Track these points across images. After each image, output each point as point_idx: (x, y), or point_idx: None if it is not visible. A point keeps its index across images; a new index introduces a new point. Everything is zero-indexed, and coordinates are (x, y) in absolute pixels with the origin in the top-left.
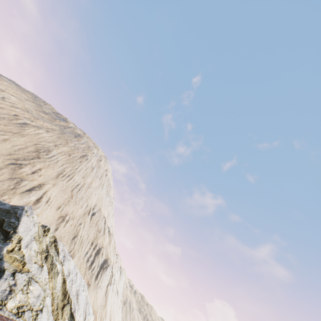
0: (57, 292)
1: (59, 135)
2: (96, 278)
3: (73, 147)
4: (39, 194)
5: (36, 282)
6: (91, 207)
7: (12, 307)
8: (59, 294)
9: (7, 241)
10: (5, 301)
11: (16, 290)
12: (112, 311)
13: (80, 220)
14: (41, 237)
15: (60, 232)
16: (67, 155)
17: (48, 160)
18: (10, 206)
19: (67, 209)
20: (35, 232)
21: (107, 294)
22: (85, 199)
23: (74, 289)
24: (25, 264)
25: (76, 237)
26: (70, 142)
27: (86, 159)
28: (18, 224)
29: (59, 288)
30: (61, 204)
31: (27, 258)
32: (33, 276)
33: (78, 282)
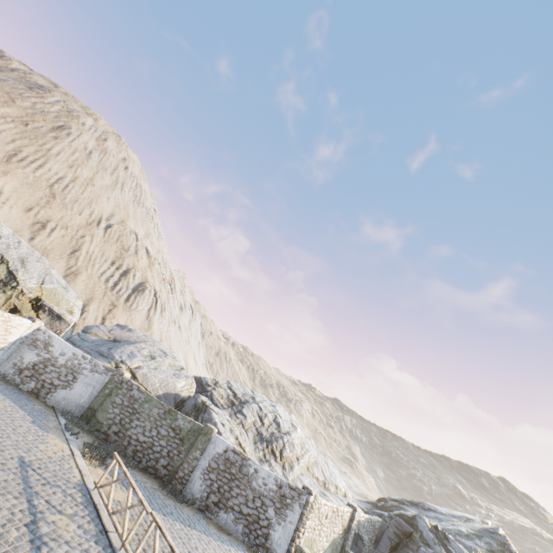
0: None
1: None
2: (127, 301)
3: (32, 110)
4: None
5: None
6: (102, 217)
7: None
8: None
9: None
10: None
11: None
12: (164, 337)
13: (82, 232)
14: None
15: (43, 243)
16: (21, 124)
17: None
18: None
19: (50, 214)
20: None
21: (150, 318)
22: (84, 203)
23: (14, 254)
24: None
25: (78, 252)
26: (21, 99)
27: (68, 134)
28: None
29: None
30: (34, 206)
31: None
32: None
33: (24, 251)
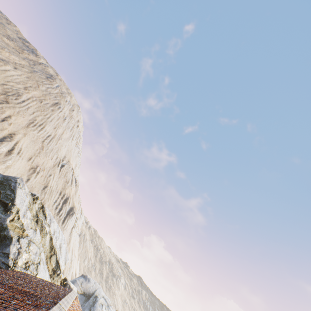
0: (46, 247)
1: (29, 74)
2: (63, 222)
3: (45, 92)
4: (11, 145)
5: (34, 243)
6: (61, 159)
7: (21, 263)
8: (48, 248)
9: (7, 212)
10: (17, 260)
11: (22, 251)
12: (74, 246)
13: (50, 171)
14: (31, 205)
15: (31, 183)
16: (39, 101)
17: (18, 106)
18: (2, 177)
19: (38, 160)
20: (28, 202)
21: (71, 234)
22: (55, 151)
23: (58, 244)
24: (24, 231)
25: (47, 188)
26: (42, 84)
27: (58, 107)
28: (15, 197)
29: (48, 244)
30: (32, 156)
31: (25, 225)
32: (31, 239)
33: (60, 237)
